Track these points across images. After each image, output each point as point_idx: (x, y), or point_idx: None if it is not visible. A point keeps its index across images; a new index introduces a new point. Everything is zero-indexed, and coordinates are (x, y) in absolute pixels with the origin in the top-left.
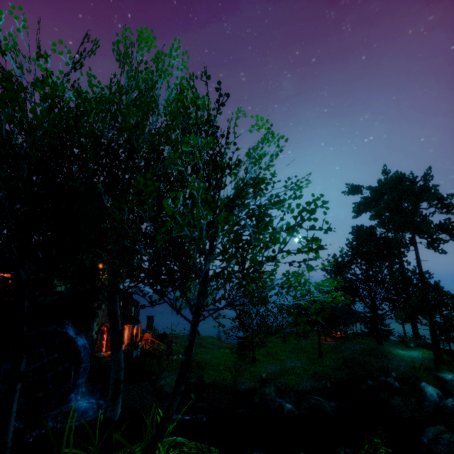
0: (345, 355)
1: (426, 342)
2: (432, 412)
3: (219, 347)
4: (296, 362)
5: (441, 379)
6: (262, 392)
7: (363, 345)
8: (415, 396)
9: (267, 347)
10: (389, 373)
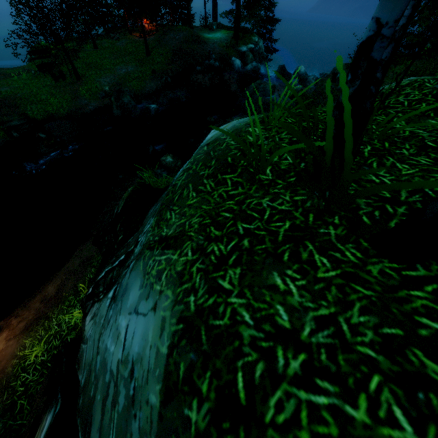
0: (173, 47)
1: (221, 24)
2: (238, 79)
3: (4, 77)
4: (127, 67)
5: (240, 52)
6: (122, 104)
7: (185, 32)
8: (228, 70)
9: (81, 59)
10: (210, 56)
